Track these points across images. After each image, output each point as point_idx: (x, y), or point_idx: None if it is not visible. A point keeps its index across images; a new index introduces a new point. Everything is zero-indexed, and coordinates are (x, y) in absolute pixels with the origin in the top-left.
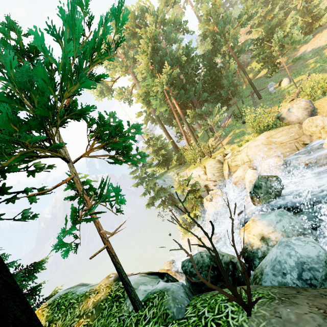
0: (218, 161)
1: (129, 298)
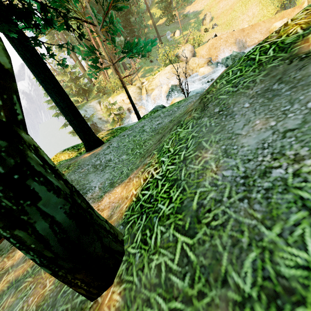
0: (138, 87)
1: (136, 113)
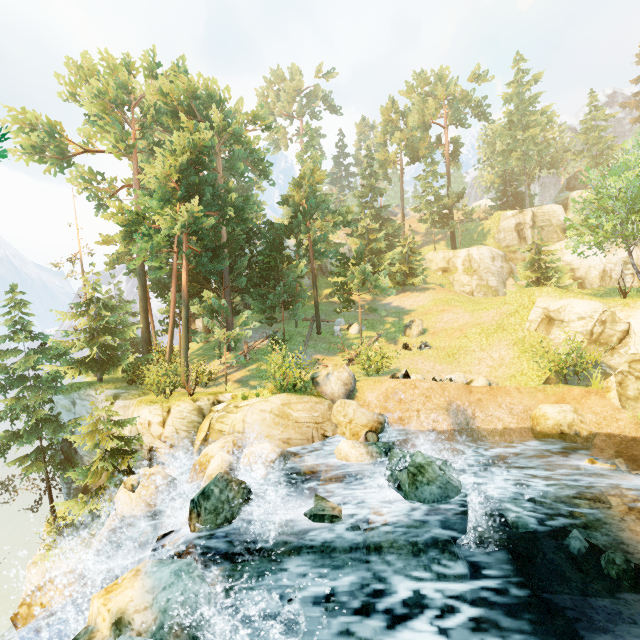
0: (199, 409)
1: None
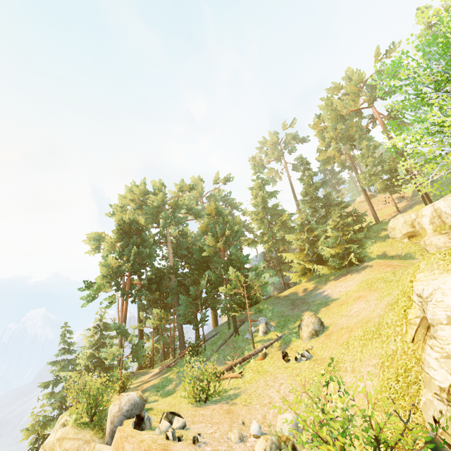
0: (65, 424)
1: None
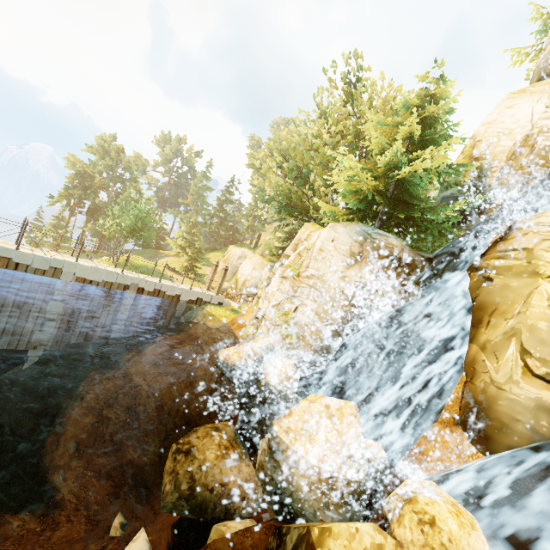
0: None
1: None
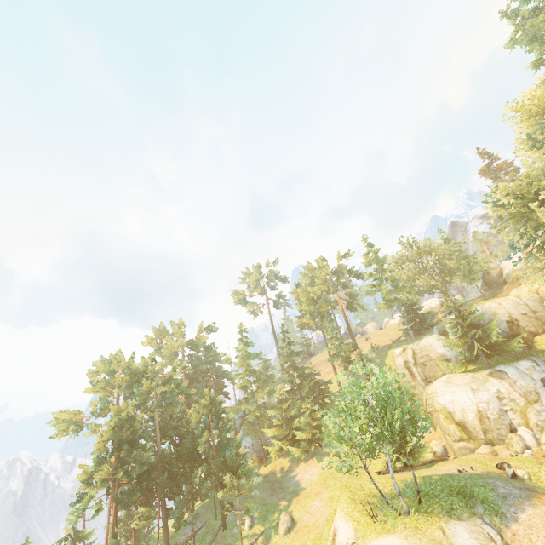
0: None
1: None
